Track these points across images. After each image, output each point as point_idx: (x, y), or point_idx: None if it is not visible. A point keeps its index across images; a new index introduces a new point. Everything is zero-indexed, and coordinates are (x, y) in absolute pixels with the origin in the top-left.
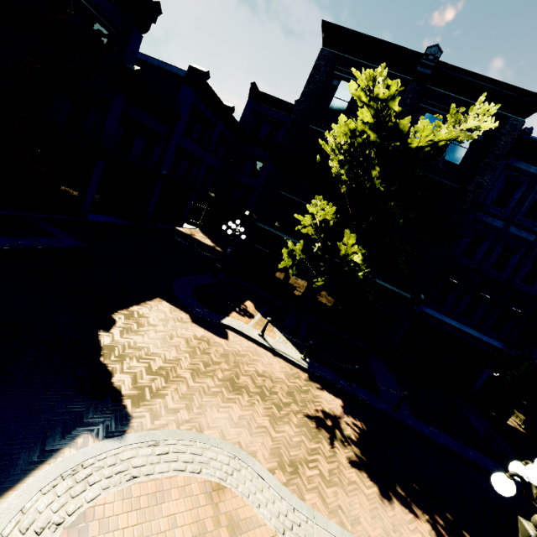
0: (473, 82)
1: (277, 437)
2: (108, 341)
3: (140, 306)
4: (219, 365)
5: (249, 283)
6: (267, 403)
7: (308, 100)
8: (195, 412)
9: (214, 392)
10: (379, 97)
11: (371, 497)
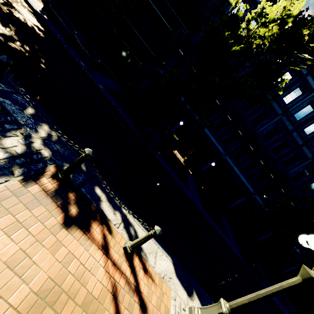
0: None
1: None
2: None
3: None
4: None
5: None
6: None
7: None
8: None
9: None
10: None
11: None
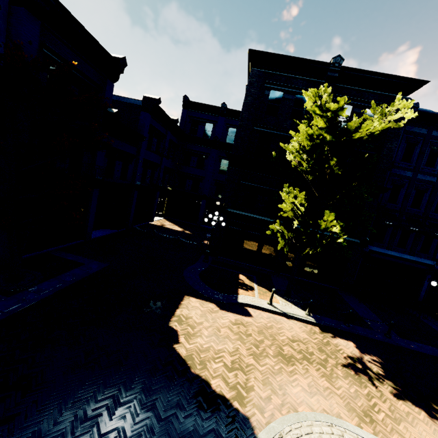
0: (370, 77)
1: (341, 394)
2: (184, 351)
3: (180, 309)
4: (263, 343)
5: (230, 257)
6: (314, 365)
7: (249, 109)
8: (280, 394)
9: (278, 369)
10: (330, 109)
11: (426, 422)
